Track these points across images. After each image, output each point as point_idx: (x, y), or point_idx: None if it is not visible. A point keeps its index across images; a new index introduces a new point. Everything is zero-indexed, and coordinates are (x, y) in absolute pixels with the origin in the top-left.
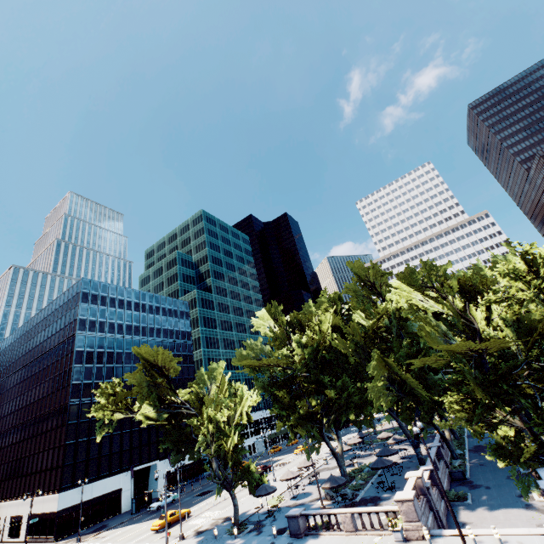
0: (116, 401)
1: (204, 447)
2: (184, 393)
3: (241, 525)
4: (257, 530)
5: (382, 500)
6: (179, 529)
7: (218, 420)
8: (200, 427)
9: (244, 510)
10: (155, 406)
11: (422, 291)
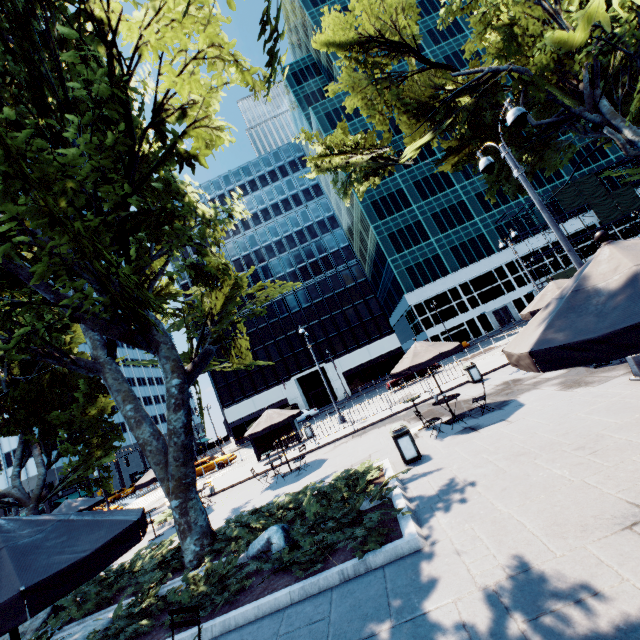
0: None
1: None
2: None
3: None
4: None
5: None
6: None
7: None
8: None
9: None
10: None
11: None
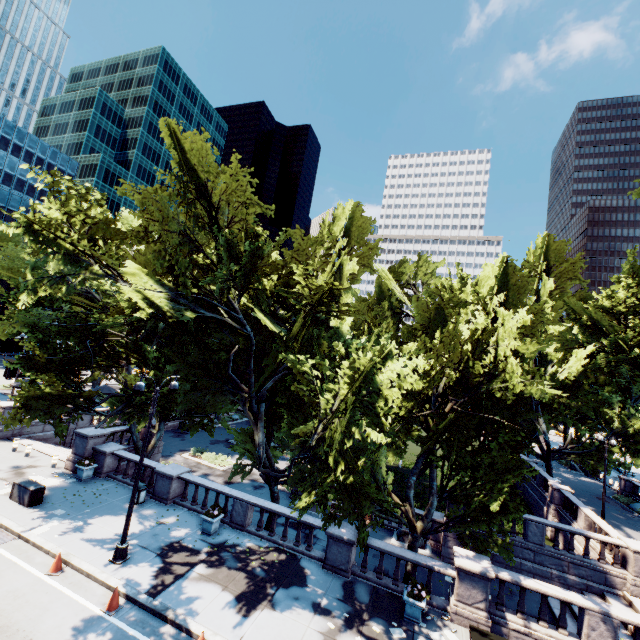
0: None
1: None
2: None
3: None
4: None
5: None
6: None
7: None
8: None
9: None
10: None
11: None
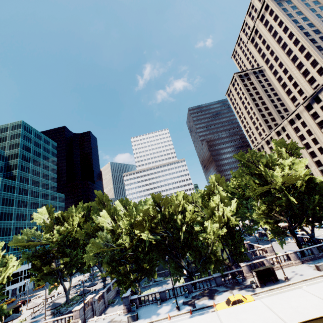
0: None
1: None
2: None
3: None
4: None
5: None
6: None
7: None
8: None
9: None
10: None
11: (112, 217)
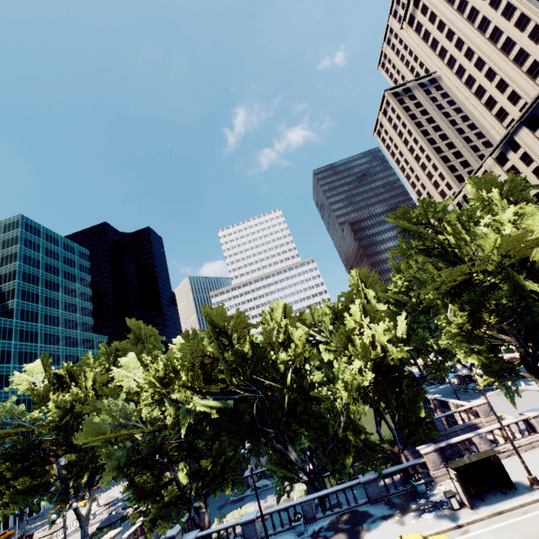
0: None
1: None
2: None
3: None
4: None
5: None
6: None
7: None
8: None
9: None
10: None
11: (144, 367)
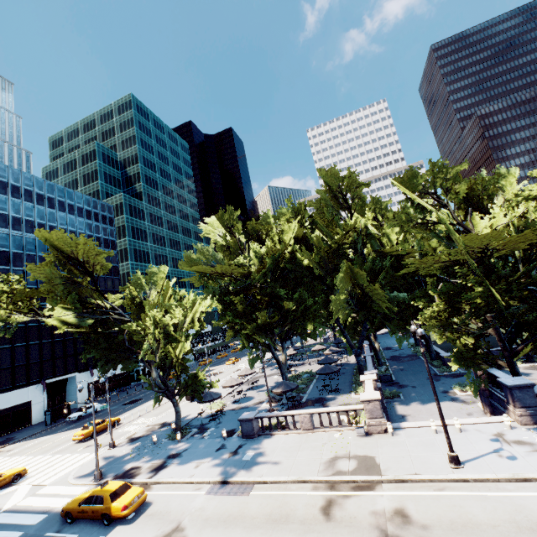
0: (14, 299)
1: (148, 354)
2: (113, 298)
3: (184, 430)
4: (201, 434)
5: (328, 400)
6: (108, 438)
7: (167, 323)
8: (142, 331)
9: (183, 415)
10: (75, 309)
11: (419, 195)
